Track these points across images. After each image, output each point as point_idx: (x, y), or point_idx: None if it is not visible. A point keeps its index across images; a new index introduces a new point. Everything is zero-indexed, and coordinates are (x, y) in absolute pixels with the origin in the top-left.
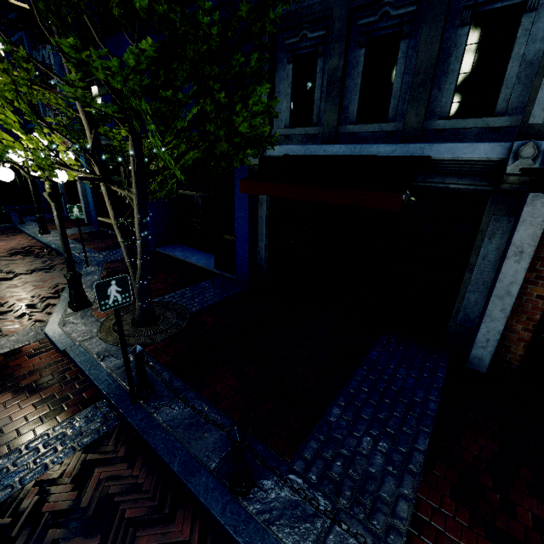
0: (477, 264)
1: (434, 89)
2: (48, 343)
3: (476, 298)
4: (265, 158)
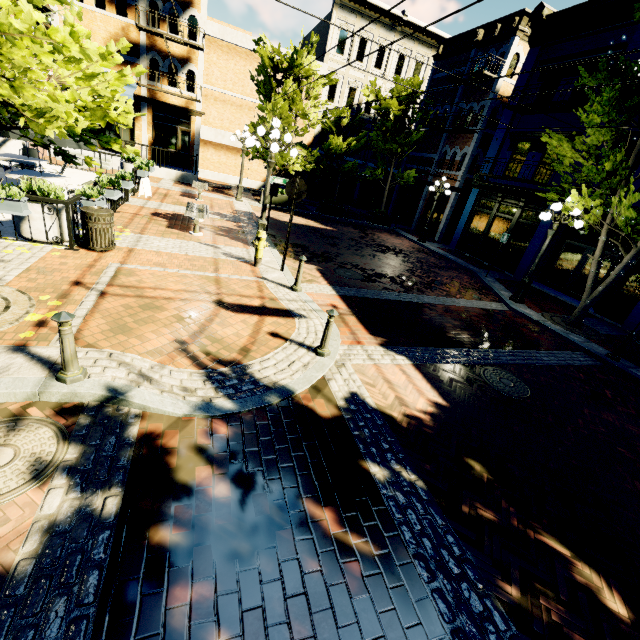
0: None
1: None
2: (516, 314)
3: None
4: None
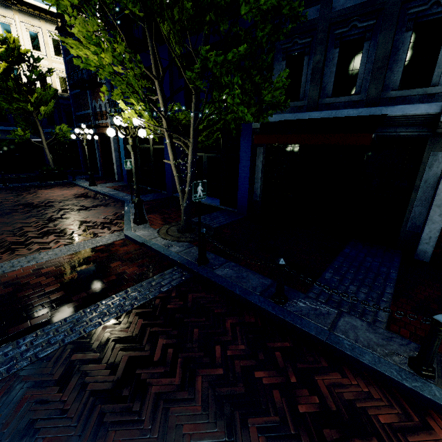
0: (420, 186)
1: (388, 72)
2: (129, 241)
3: (420, 210)
4: (264, 124)
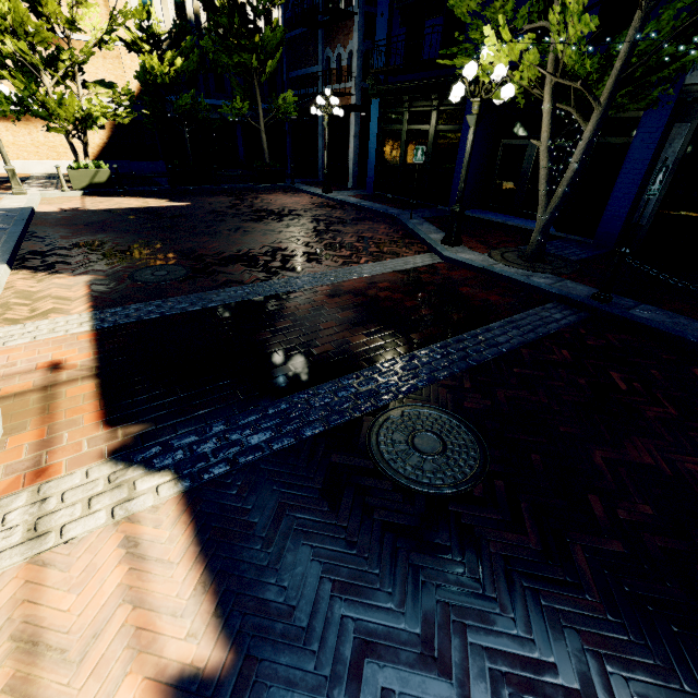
0: None
1: None
2: (452, 265)
3: None
4: None
